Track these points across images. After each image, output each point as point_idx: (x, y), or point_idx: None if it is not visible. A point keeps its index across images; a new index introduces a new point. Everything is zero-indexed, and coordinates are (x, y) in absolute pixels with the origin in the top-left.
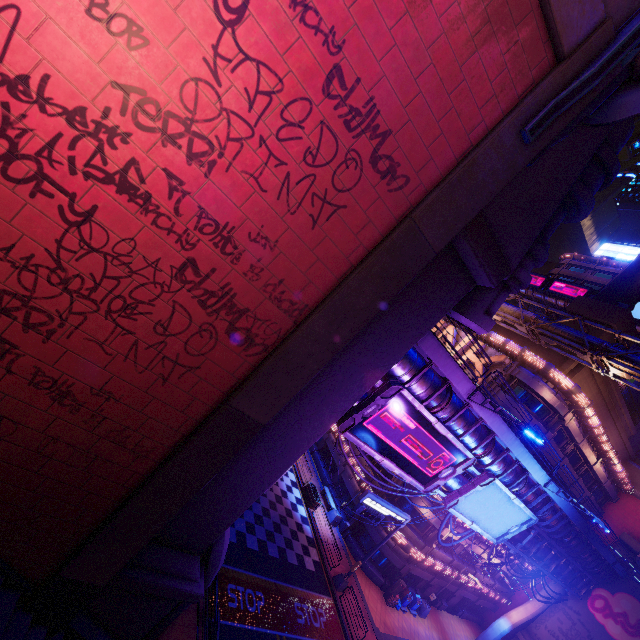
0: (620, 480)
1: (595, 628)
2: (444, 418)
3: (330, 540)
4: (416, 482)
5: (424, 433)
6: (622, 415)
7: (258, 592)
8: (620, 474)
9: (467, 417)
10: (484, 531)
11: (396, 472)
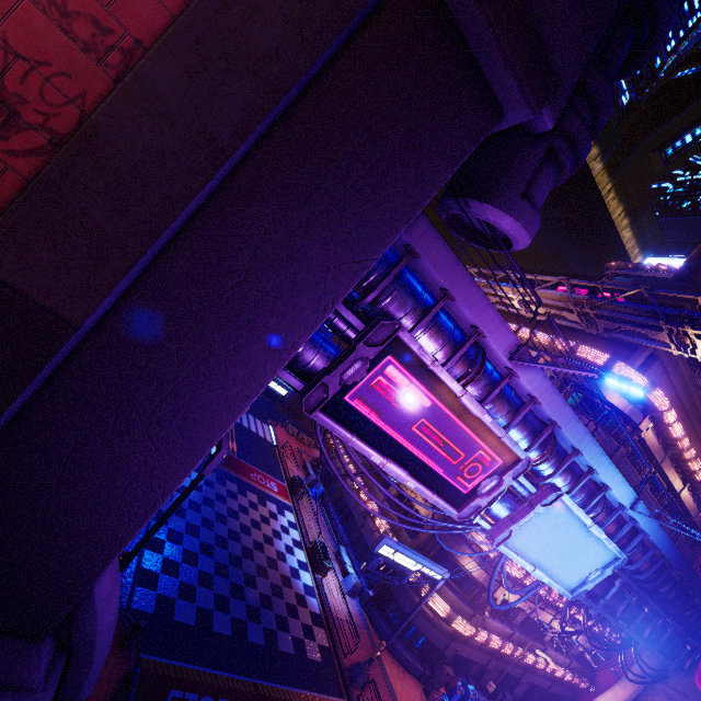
0: None
1: None
2: (477, 398)
3: (346, 616)
4: (444, 503)
5: (447, 416)
6: None
7: (223, 700)
8: None
9: (512, 397)
10: (553, 581)
11: (410, 485)
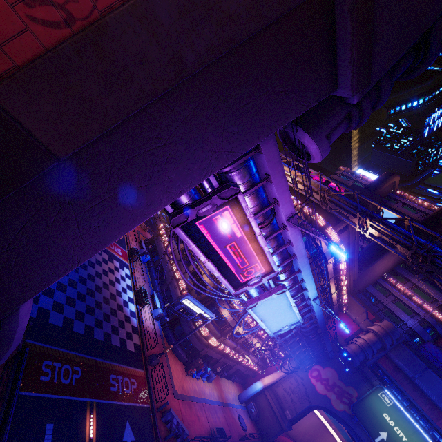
0: (343, 304)
1: (310, 387)
2: (263, 236)
3: (151, 330)
4: (230, 286)
5: (247, 243)
6: (354, 266)
7: (76, 367)
8: (344, 301)
9: (280, 239)
10: (267, 328)
11: (216, 275)
